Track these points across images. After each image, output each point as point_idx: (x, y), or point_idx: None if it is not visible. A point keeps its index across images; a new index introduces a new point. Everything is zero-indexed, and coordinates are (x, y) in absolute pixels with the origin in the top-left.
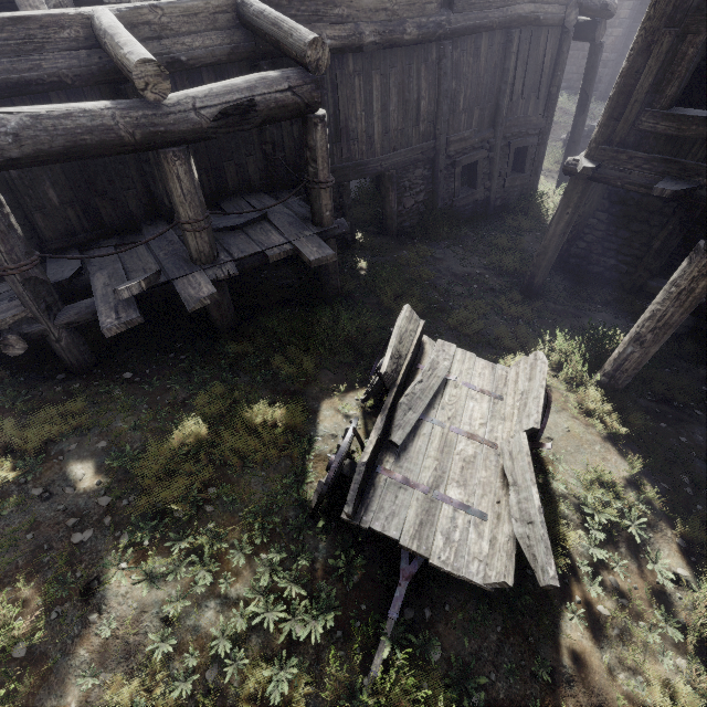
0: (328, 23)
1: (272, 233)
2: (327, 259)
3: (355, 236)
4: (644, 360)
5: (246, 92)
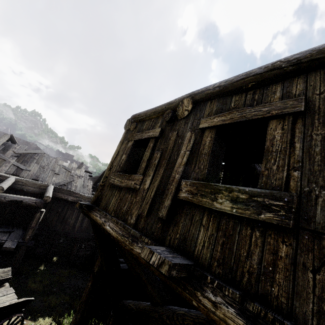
0: (73, 196)
1: (5, 236)
2: (10, 248)
3: (52, 257)
4: (76, 322)
5: (22, 199)
